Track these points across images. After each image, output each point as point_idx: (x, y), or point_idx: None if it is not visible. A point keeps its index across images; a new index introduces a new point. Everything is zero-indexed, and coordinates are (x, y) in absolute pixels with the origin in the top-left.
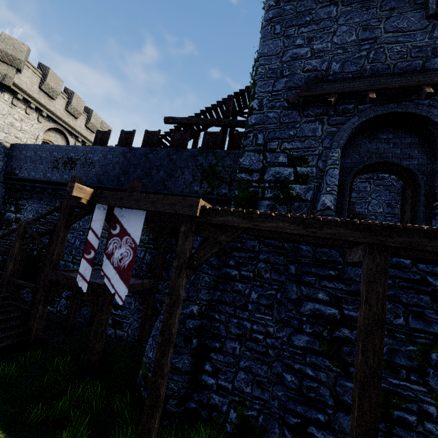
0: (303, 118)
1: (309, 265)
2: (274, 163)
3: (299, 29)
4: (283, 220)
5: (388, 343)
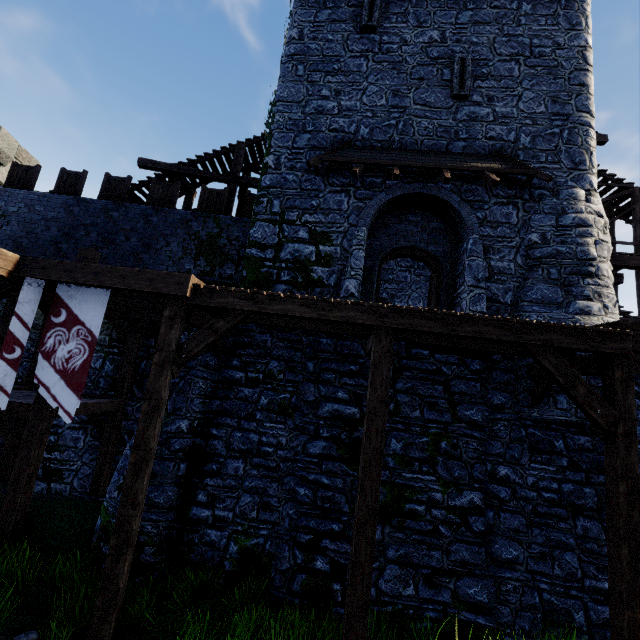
0: (328, 187)
1: (329, 361)
2: (292, 239)
3: (326, 77)
4: (293, 302)
5: (404, 437)
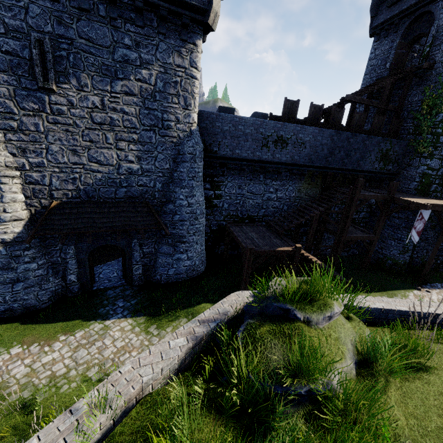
0: None
1: None
2: None
3: None
4: None
5: None
